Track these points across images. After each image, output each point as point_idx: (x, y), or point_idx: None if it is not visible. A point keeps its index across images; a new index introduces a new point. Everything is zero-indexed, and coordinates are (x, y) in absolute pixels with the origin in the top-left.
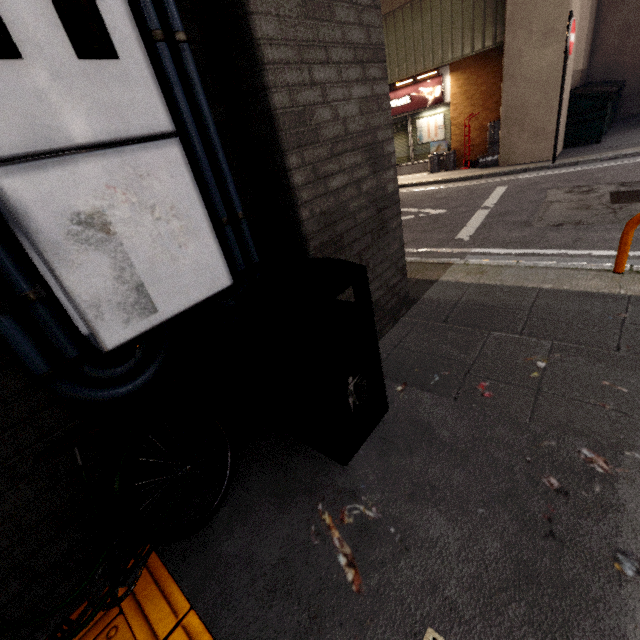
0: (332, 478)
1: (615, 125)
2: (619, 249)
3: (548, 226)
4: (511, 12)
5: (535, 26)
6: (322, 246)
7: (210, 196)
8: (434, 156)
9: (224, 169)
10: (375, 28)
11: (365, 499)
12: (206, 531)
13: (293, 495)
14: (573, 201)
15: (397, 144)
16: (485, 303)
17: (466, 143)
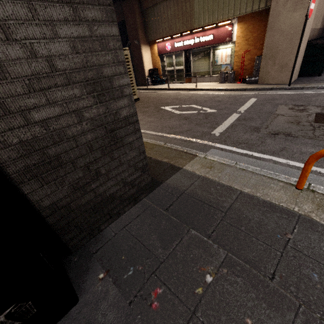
0: None
1: None
2: (301, 173)
3: (269, 133)
4: None
5: None
6: (28, 168)
7: None
8: (222, 73)
9: None
10: None
11: None
12: None
13: None
14: (291, 116)
15: (203, 63)
16: (200, 197)
17: (242, 67)
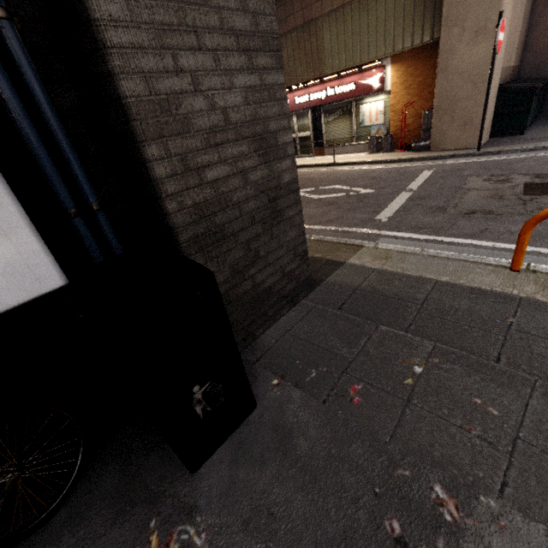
0: (177, 487)
1: (540, 118)
2: (516, 248)
3: (461, 213)
4: (447, 10)
5: (468, 24)
6: (197, 238)
7: (51, 187)
8: (373, 138)
9: (69, 159)
10: (265, 15)
11: (199, 520)
12: (35, 538)
13: (133, 503)
14: (489, 189)
15: (342, 126)
16: (382, 292)
17: (403, 128)
